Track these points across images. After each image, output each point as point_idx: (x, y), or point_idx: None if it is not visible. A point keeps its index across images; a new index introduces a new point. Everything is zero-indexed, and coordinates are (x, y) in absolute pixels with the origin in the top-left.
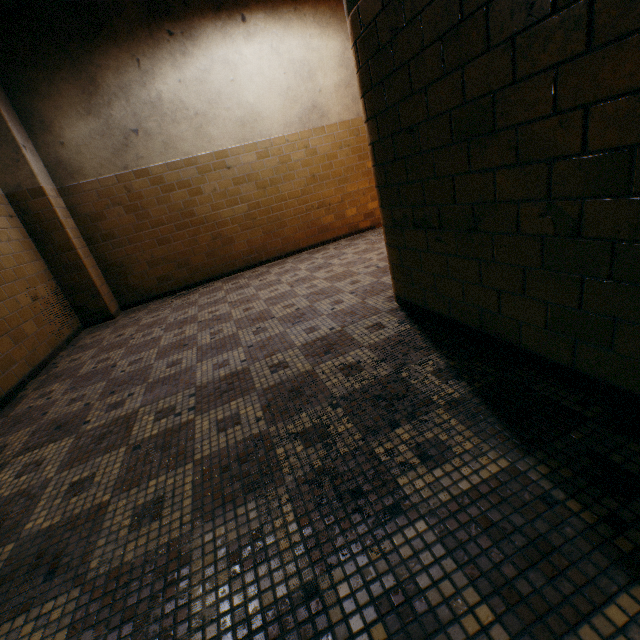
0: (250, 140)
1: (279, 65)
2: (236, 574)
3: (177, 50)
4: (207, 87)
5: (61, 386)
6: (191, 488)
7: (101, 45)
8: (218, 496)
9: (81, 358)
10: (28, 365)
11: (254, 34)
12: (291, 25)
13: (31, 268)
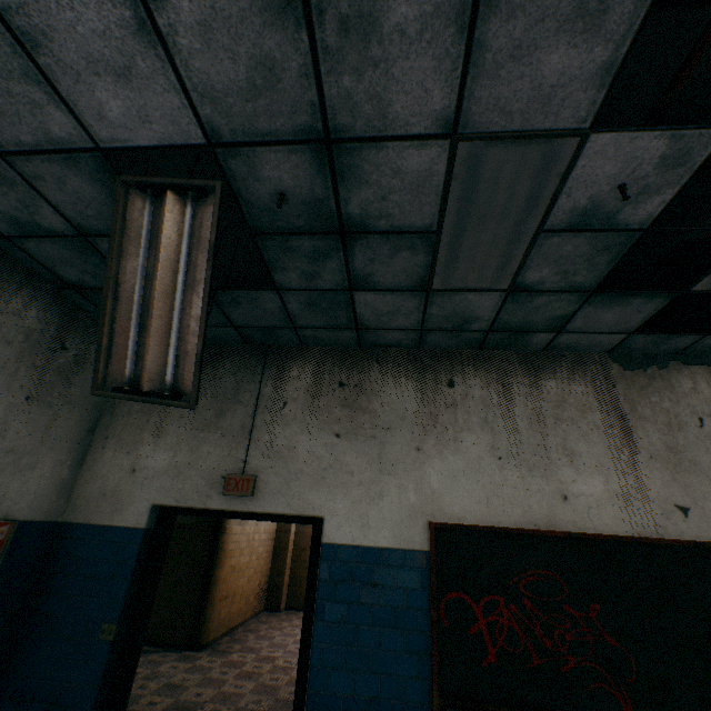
0: None
1: None
2: (290, 693)
3: None
4: None
5: (252, 634)
6: (287, 679)
7: None
8: (293, 683)
9: (261, 626)
10: (243, 617)
11: None
12: None
13: (266, 566)
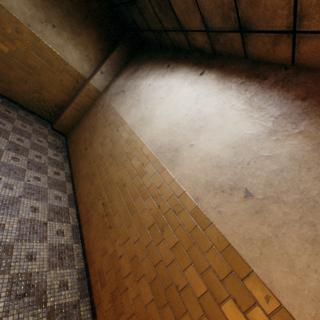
0: (135, 129)
1: (190, 107)
2: None
3: (163, 73)
4: (153, 93)
5: None
6: None
7: (150, 61)
8: None
9: None
10: None
11: (198, 83)
12: (226, 90)
13: (57, 91)
